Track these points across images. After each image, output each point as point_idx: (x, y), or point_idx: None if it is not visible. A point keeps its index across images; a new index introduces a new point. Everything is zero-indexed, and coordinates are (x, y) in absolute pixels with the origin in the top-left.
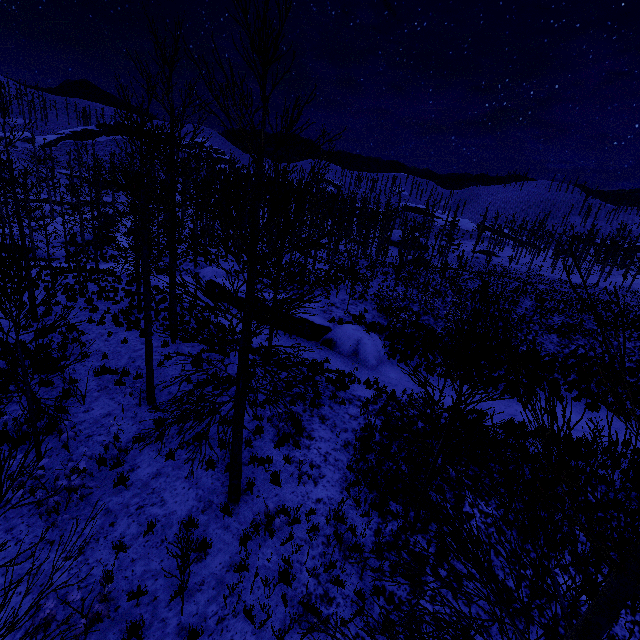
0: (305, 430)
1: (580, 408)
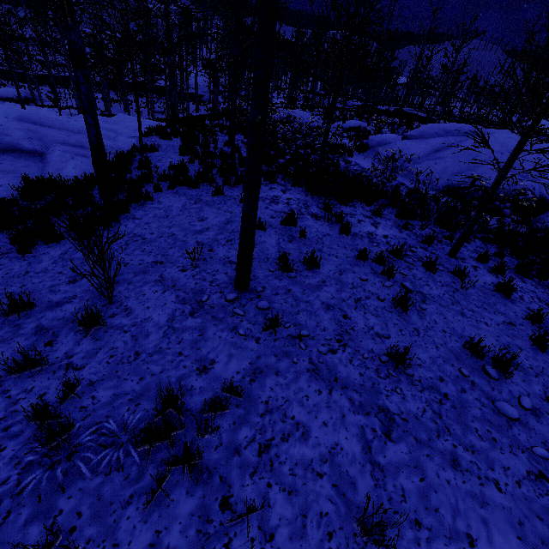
0: None
1: None
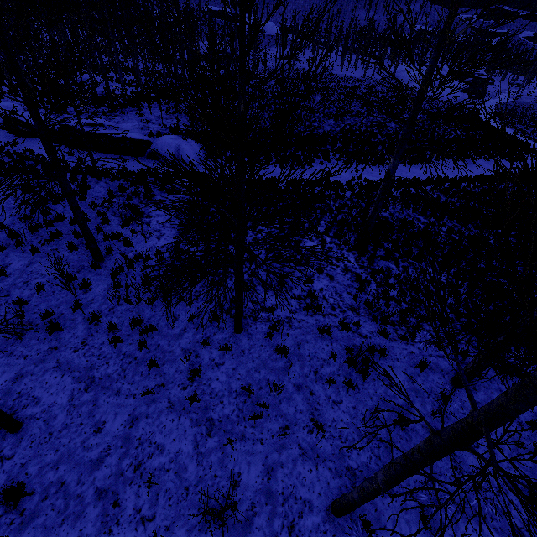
0: (144, 213)
1: (341, 165)
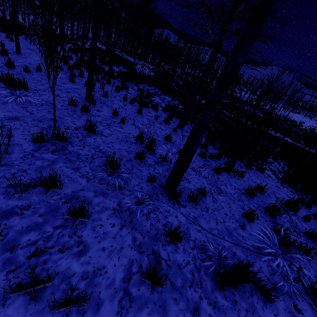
0: None
1: None
